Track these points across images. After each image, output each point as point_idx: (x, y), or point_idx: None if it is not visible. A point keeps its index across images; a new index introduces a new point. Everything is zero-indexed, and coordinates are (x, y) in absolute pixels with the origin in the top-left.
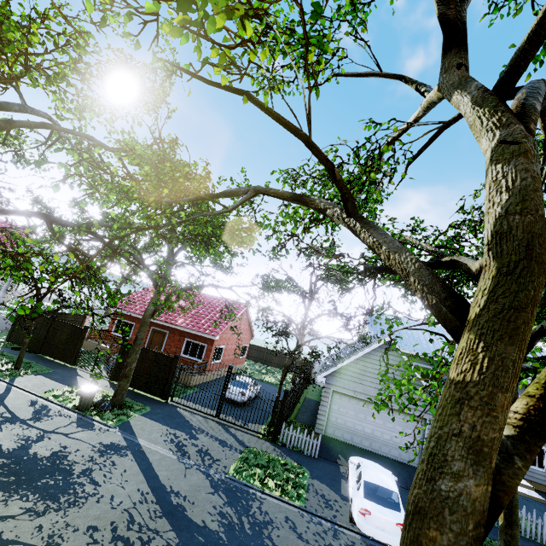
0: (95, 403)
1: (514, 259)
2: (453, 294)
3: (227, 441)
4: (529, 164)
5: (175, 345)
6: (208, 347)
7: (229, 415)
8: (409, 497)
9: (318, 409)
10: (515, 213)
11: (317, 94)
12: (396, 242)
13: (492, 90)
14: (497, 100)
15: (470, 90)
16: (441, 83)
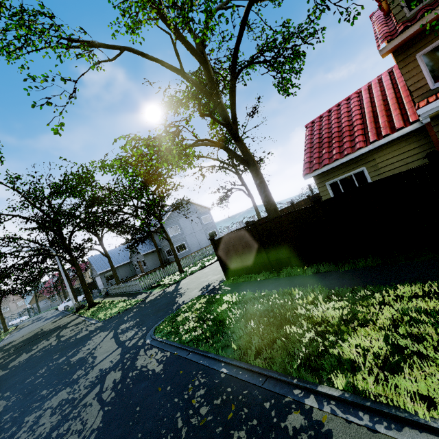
0: None
1: None
2: None
3: None
4: None
5: None
6: None
7: None
8: None
9: None
10: None
11: None
12: None
13: None
14: None
15: None
16: None
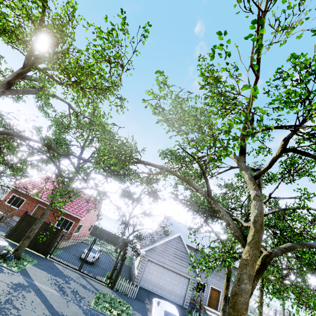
0: (2, 254)
1: (258, 229)
2: (243, 234)
3: (87, 286)
4: (261, 203)
5: (52, 219)
6: (75, 224)
7: (87, 270)
8: (232, 291)
9: (131, 270)
10: (259, 216)
11: (214, 165)
12: (225, 212)
13: (253, 177)
14: (255, 181)
15: (248, 173)
16: (239, 164)
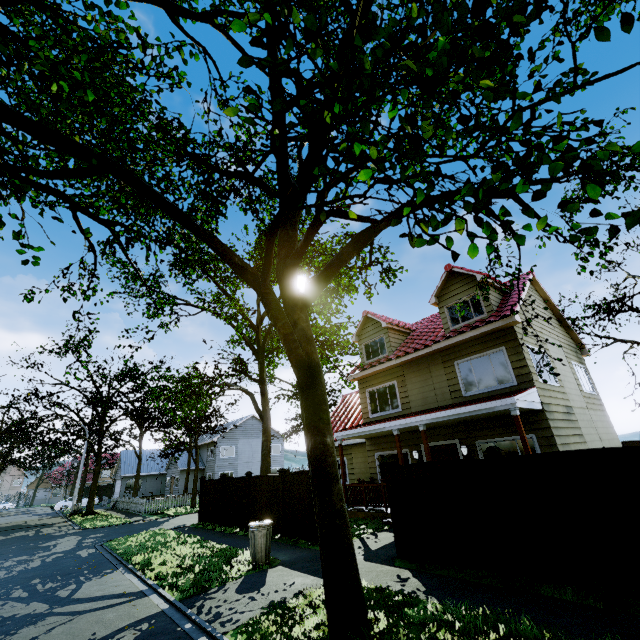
0: None
1: None
2: None
3: None
4: None
5: None
6: None
7: None
8: None
9: None
10: None
11: None
12: None
13: None
14: None
15: None
16: None
